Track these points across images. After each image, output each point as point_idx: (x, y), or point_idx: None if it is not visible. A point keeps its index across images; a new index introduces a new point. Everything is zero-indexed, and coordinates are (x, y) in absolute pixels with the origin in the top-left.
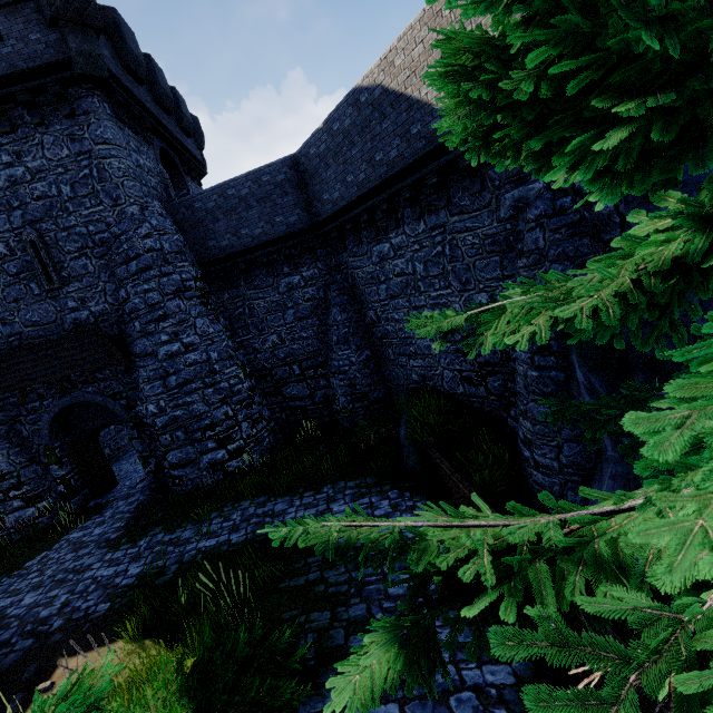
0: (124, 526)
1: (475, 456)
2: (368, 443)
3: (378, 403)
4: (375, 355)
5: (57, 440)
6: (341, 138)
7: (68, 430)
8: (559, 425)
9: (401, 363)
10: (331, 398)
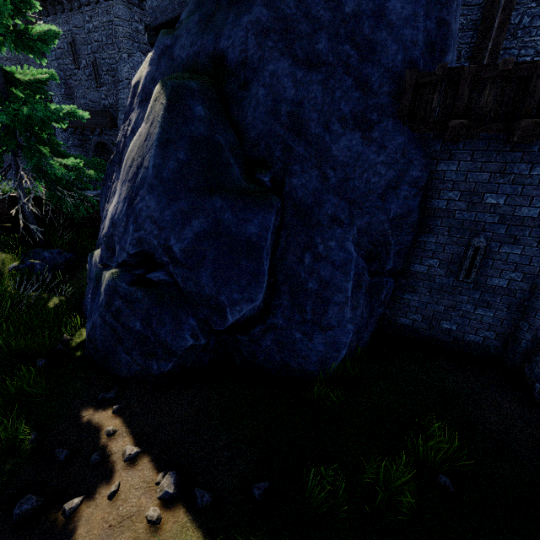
0: (97, 193)
1: None
2: None
3: None
4: None
5: (97, 156)
6: None
7: (104, 154)
8: None
9: None
10: None
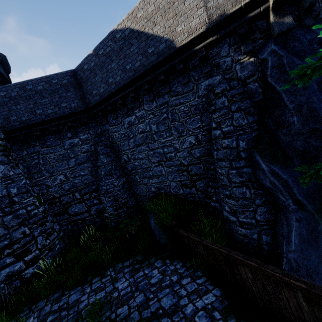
0: None
1: (200, 227)
2: (130, 233)
3: (132, 208)
4: (128, 180)
5: None
6: (104, 58)
7: None
8: (253, 197)
9: (144, 182)
10: (101, 210)
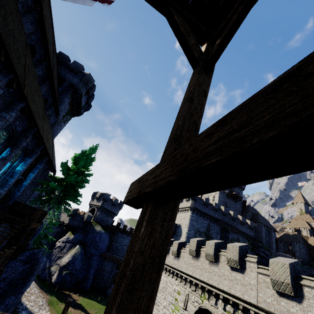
0: None
1: None
2: None
3: None
4: None
5: None
6: None
7: None
8: None
9: None
10: None
